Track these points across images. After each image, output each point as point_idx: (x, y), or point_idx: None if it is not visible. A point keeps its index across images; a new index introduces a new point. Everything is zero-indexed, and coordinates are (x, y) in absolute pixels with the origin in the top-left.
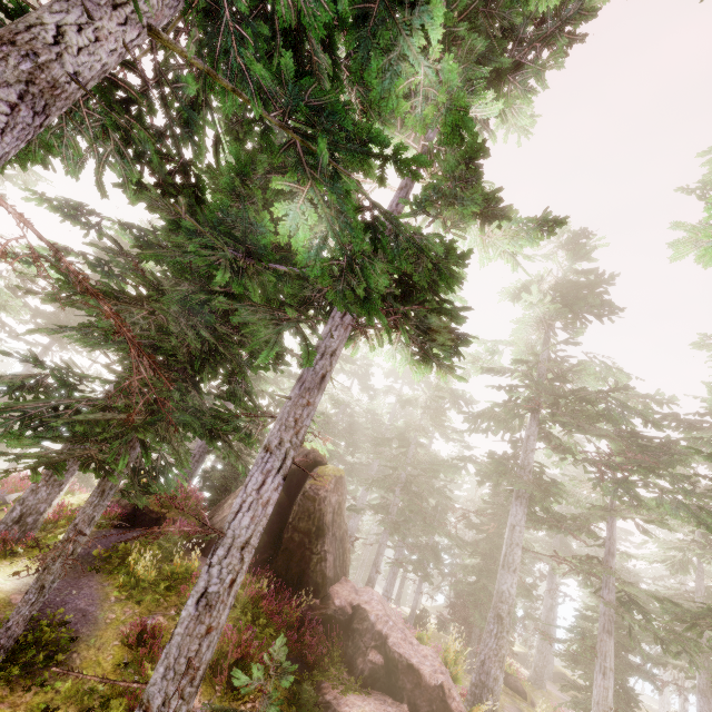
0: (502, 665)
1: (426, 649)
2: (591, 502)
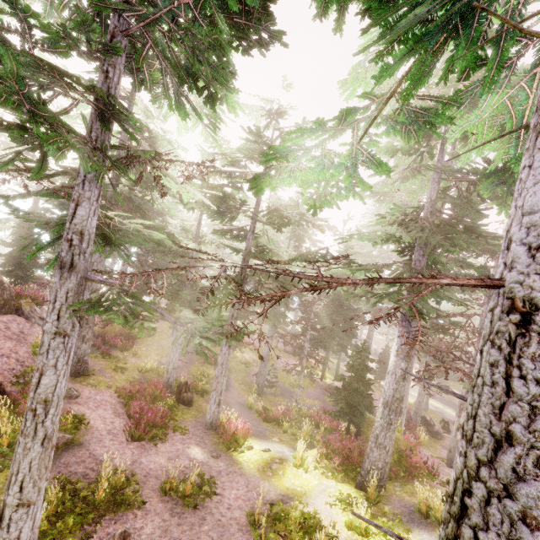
0: (83, 340)
1: (10, 344)
2: (200, 235)
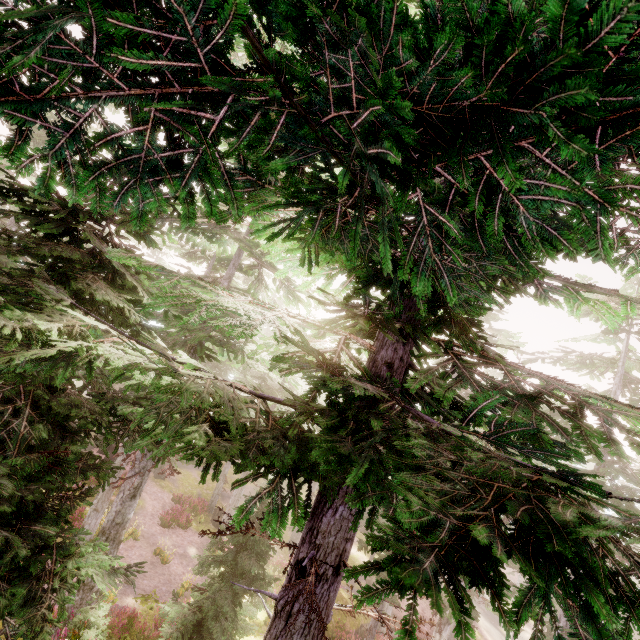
0: None
1: None
2: None
